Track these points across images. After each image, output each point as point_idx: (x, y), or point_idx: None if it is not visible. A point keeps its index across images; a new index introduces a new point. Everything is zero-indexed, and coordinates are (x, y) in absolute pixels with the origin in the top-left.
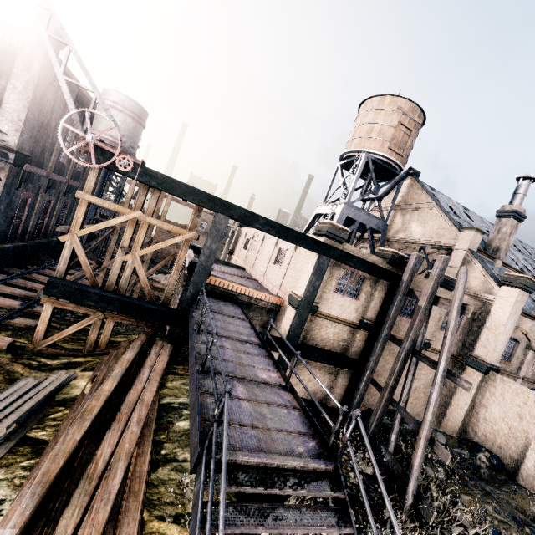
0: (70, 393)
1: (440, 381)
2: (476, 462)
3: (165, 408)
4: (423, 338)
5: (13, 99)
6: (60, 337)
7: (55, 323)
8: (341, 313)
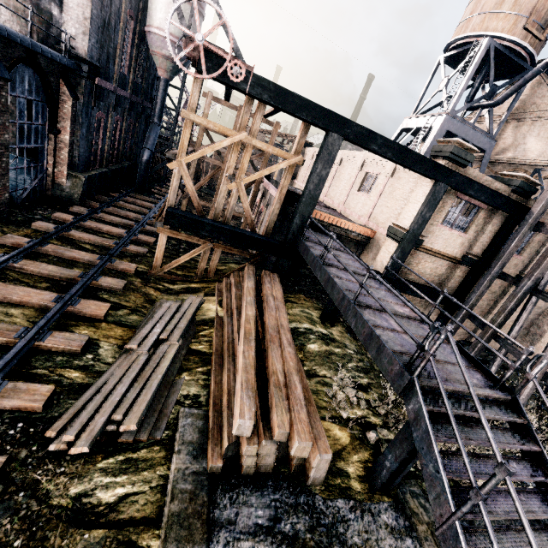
0: (206, 315)
1: None
2: None
3: (294, 332)
4: None
5: None
6: (176, 264)
7: None
8: (445, 247)
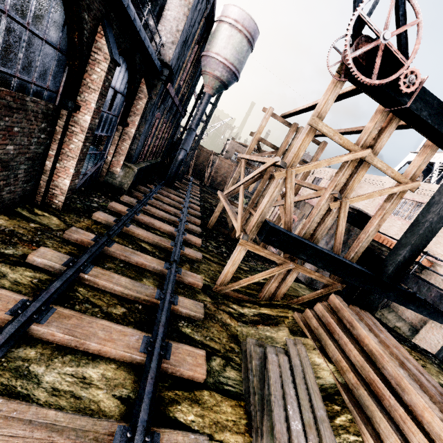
0: (321, 377)
1: None
2: None
3: None
4: None
5: (175, 4)
6: (247, 282)
7: (208, 255)
8: None
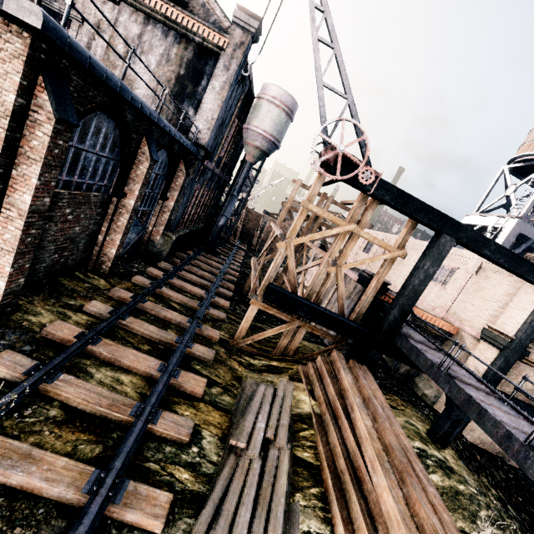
0: (301, 408)
1: None
2: None
3: None
4: None
5: (211, 98)
6: (259, 338)
7: (233, 316)
8: None
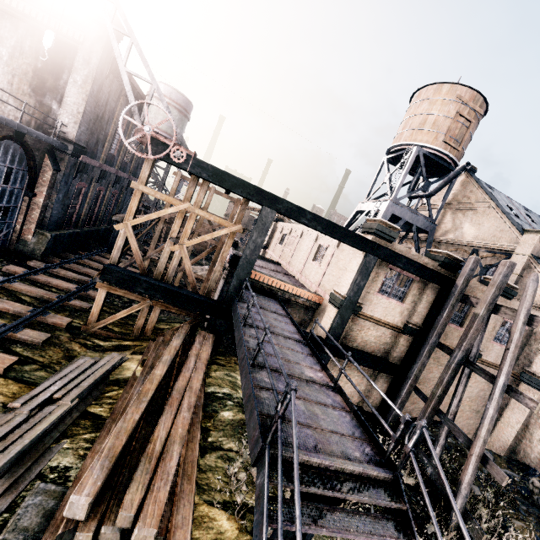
0: (123, 374)
1: (499, 397)
2: (528, 486)
3: (210, 397)
4: (478, 349)
5: (74, 92)
6: (112, 320)
7: (105, 307)
8: (385, 315)
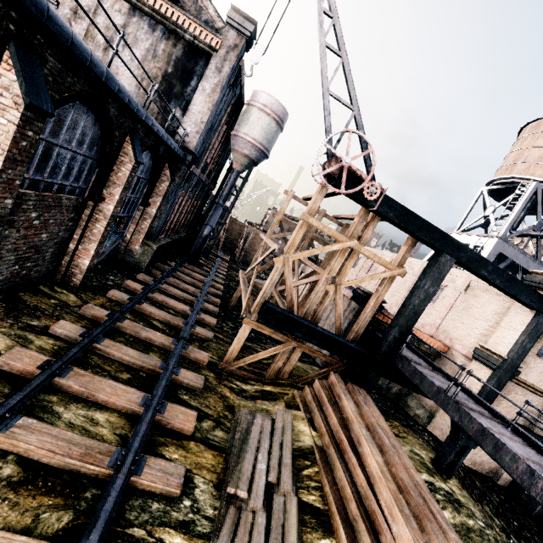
0: (301, 440)
1: None
2: None
3: None
4: None
5: (200, 100)
6: (252, 360)
7: (221, 335)
8: (538, 381)
